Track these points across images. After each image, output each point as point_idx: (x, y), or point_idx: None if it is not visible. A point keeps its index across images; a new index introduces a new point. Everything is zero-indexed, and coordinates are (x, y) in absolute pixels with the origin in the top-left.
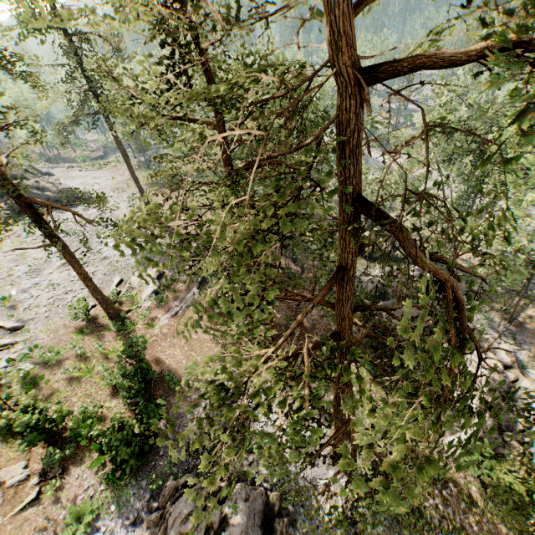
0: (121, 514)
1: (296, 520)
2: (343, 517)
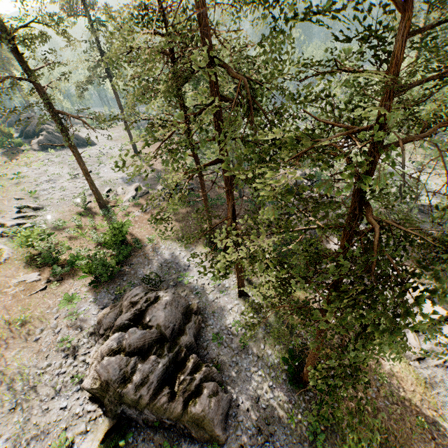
0: (95, 304)
1: (207, 322)
2: (239, 324)
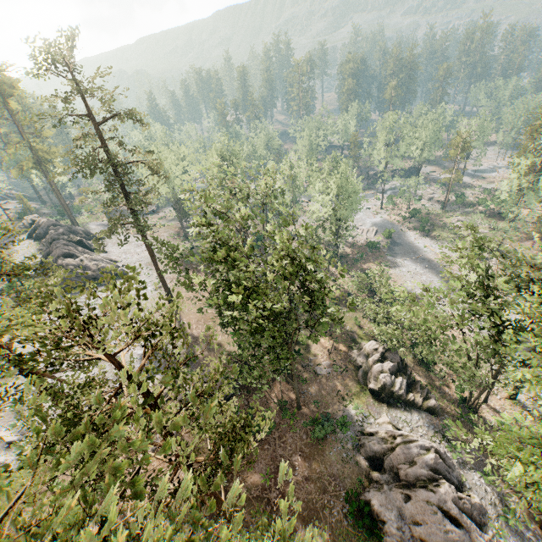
0: None
1: None
2: None
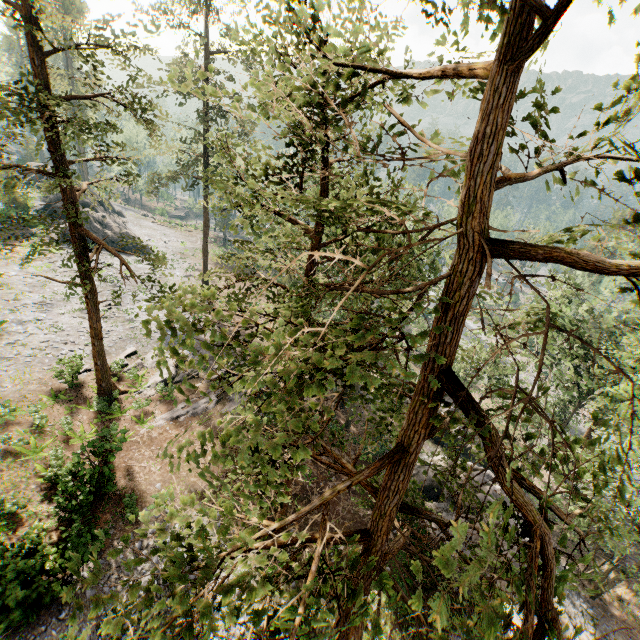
0: None
1: None
2: None
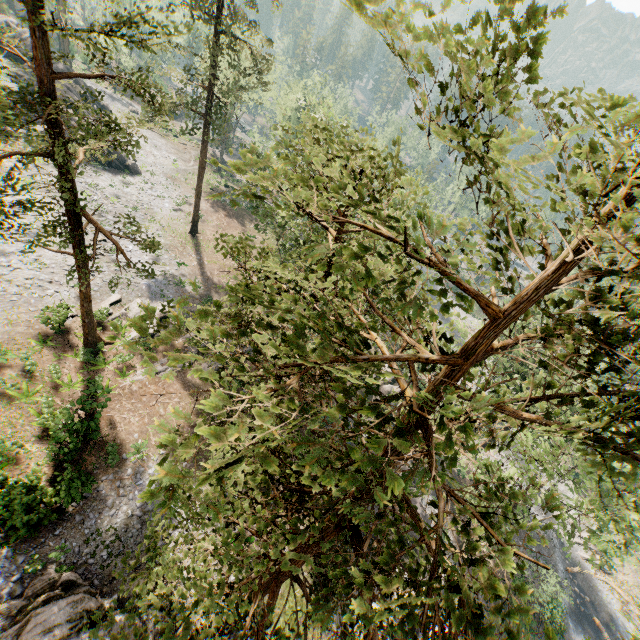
0: None
1: None
2: None
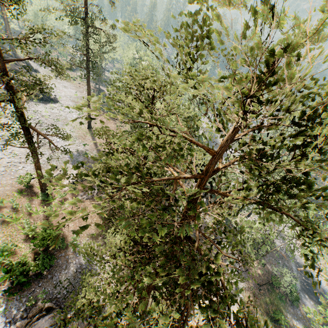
0: (5, 314)
1: None
2: None
